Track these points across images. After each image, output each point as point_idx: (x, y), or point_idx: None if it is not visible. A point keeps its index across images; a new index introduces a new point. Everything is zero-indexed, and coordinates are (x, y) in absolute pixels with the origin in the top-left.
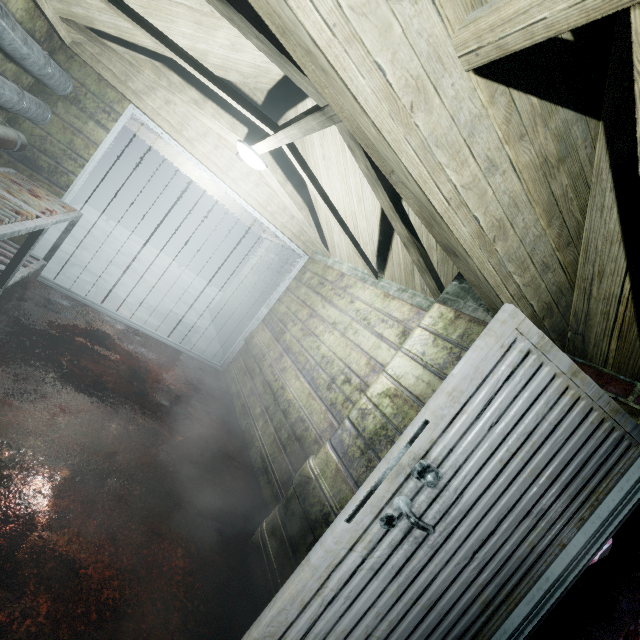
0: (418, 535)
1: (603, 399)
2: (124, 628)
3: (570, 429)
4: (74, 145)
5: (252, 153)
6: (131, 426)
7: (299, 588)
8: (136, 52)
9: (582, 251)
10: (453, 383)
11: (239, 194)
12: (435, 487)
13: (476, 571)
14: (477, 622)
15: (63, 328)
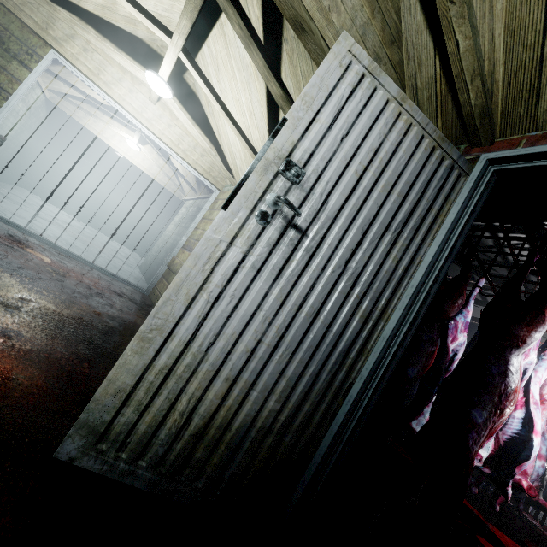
0: (293, 237)
1: (430, 127)
2: (11, 387)
3: (409, 152)
4: None
5: (158, 78)
6: (45, 292)
7: (183, 277)
8: (55, 4)
9: (404, 53)
10: (304, 89)
11: (153, 132)
12: (302, 190)
13: (351, 282)
14: (360, 337)
15: None
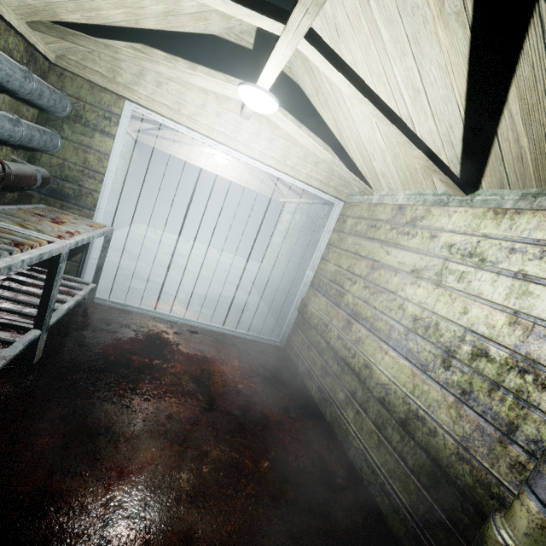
0: None
1: None
2: None
3: None
4: (89, 163)
5: (258, 92)
6: (205, 467)
7: None
8: (113, 40)
9: None
10: None
11: (254, 157)
12: None
13: None
14: None
15: (120, 349)
